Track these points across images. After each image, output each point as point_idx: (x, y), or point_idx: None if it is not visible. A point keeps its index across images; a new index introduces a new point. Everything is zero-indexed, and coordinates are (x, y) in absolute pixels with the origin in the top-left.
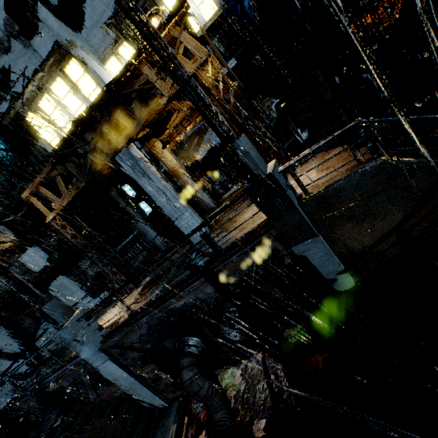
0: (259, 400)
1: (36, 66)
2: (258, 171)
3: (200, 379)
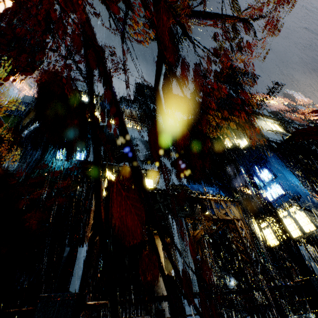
0: None
1: None
2: (317, 271)
3: None
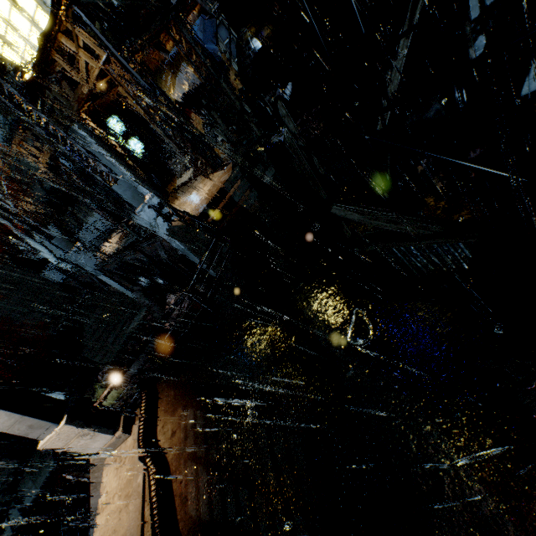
0: (174, 314)
1: None
2: (134, 206)
3: (143, 298)
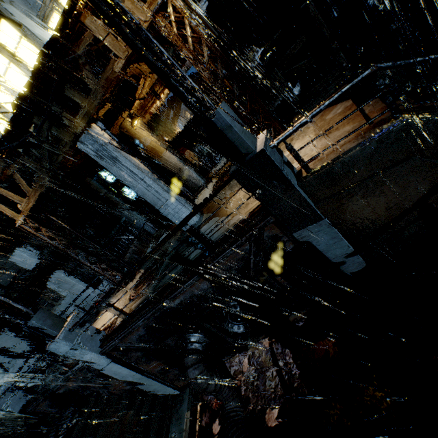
0: (269, 388)
1: None
2: (245, 149)
3: (207, 376)
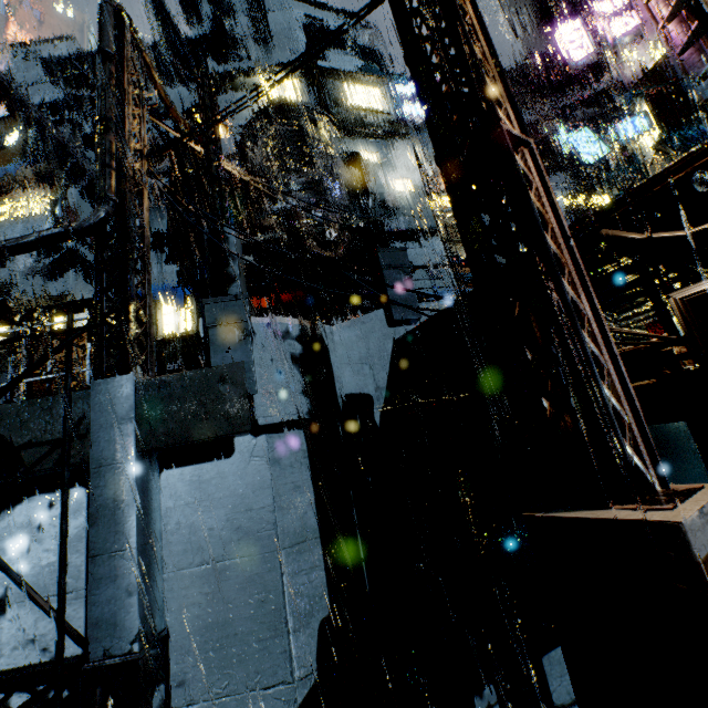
0: None
1: (38, 295)
2: None
3: None
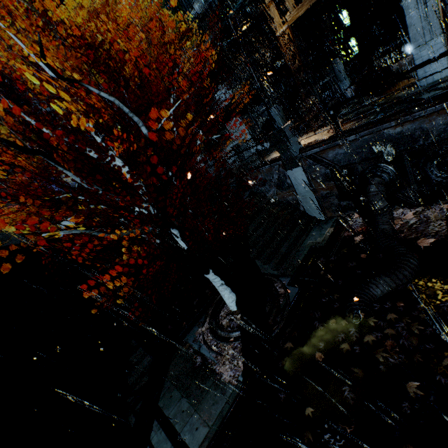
0: (430, 230)
1: None
2: None
3: (384, 196)
